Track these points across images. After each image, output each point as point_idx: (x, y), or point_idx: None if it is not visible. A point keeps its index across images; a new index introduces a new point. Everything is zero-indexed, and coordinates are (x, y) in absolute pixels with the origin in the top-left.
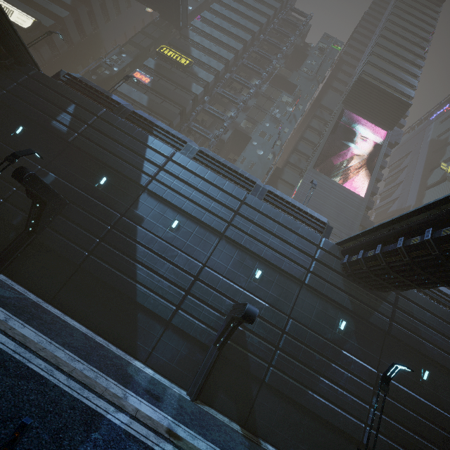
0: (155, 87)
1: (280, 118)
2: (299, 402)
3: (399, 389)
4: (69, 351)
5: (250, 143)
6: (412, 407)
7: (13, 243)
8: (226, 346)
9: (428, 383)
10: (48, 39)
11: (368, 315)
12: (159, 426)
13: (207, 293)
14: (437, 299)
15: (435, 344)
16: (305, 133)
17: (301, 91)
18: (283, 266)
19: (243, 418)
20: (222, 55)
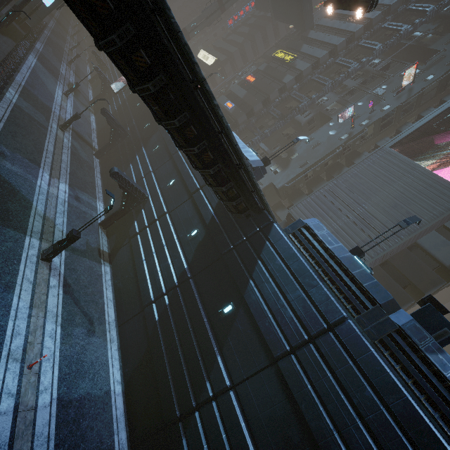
0: (256, 84)
1: (385, 95)
2: (135, 259)
3: (193, 298)
4: (70, 170)
5: (327, 124)
6: (192, 318)
7: (104, 147)
8: (130, 213)
9: (226, 318)
10: (222, 69)
11: (216, 233)
12: (54, 189)
13: (143, 185)
14: (318, 261)
15: (261, 290)
16: (427, 110)
17: (445, 57)
18: (187, 181)
19: (113, 251)
20: (331, 42)
